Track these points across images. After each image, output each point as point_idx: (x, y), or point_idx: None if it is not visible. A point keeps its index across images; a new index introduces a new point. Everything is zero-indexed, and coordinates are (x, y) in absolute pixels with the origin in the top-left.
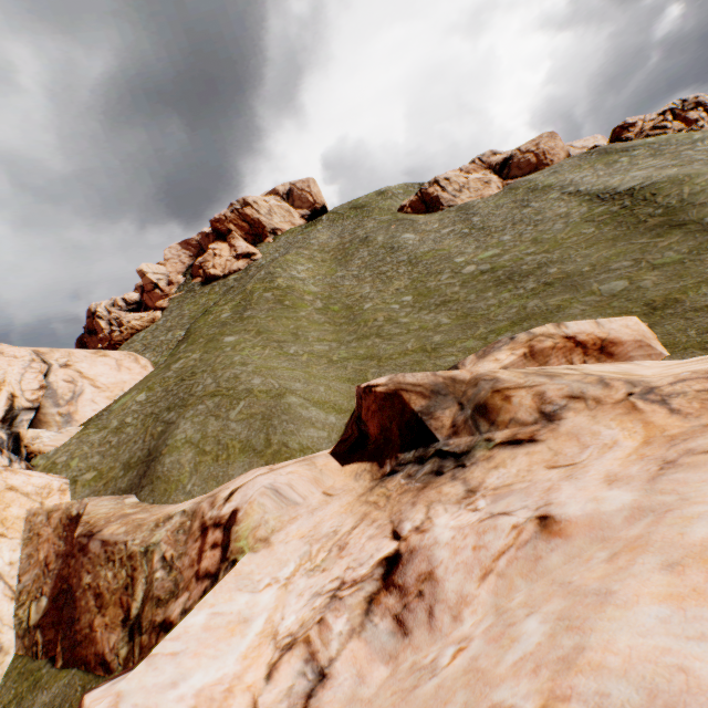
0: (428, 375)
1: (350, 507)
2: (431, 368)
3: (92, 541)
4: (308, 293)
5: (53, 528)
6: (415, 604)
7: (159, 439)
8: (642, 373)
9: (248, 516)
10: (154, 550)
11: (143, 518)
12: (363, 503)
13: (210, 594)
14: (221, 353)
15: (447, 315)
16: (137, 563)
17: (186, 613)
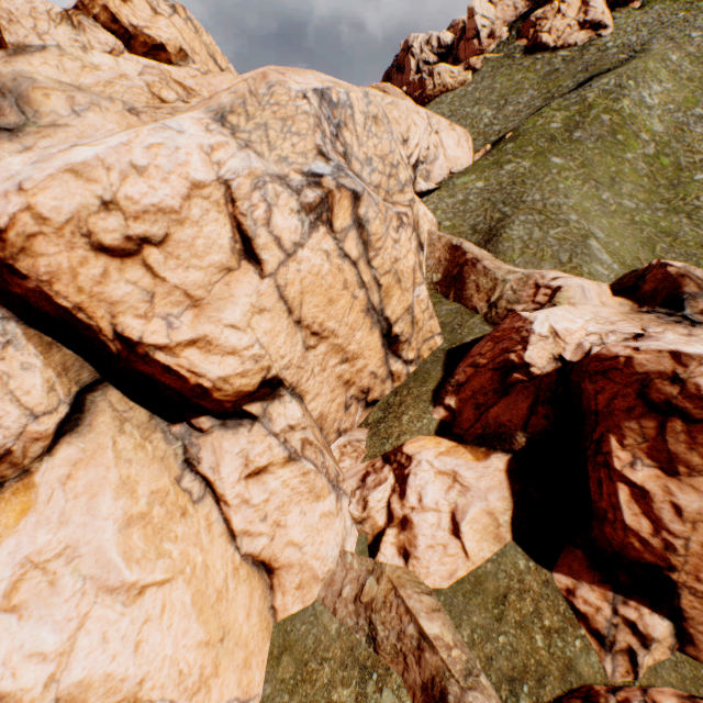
0: None
1: (614, 314)
2: None
3: (478, 264)
4: (645, 132)
5: (442, 245)
6: None
7: (497, 224)
8: None
9: (566, 292)
10: (507, 282)
11: (498, 265)
12: (623, 316)
13: (559, 309)
14: (548, 173)
15: None
16: (498, 283)
17: (524, 311)
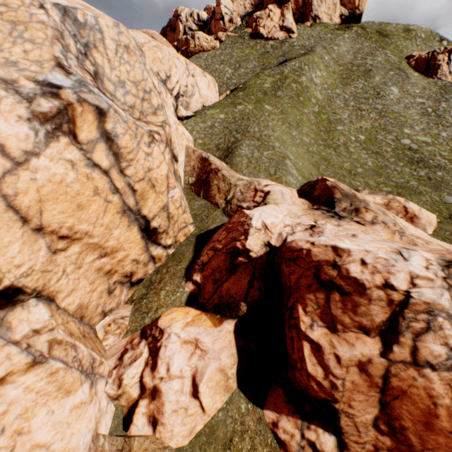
0: (348, 189)
1: (300, 210)
2: (347, 183)
3: (219, 172)
4: (314, 98)
5: (196, 157)
6: (316, 234)
7: (232, 145)
8: (409, 230)
9: (273, 195)
10: (237, 186)
11: (232, 174)
12: (304, 212)
13: (268, 207)
14: (263, 115)
15: (372, 162)
16: (232, 187)
17: (248, 207)
